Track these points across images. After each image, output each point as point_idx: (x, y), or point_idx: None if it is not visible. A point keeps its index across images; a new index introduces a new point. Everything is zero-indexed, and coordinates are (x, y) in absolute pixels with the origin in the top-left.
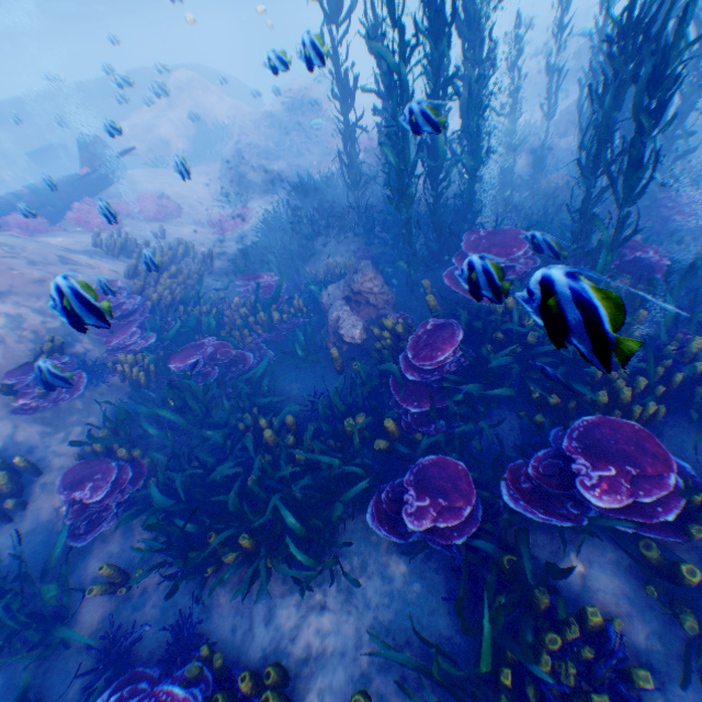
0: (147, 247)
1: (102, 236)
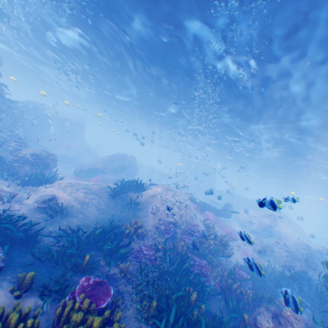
0: (215, 232)
1: (207, 221)
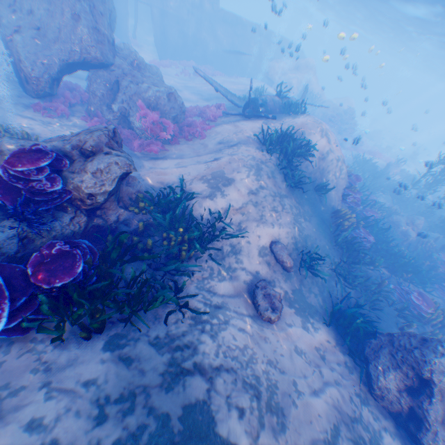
0: None
1: None
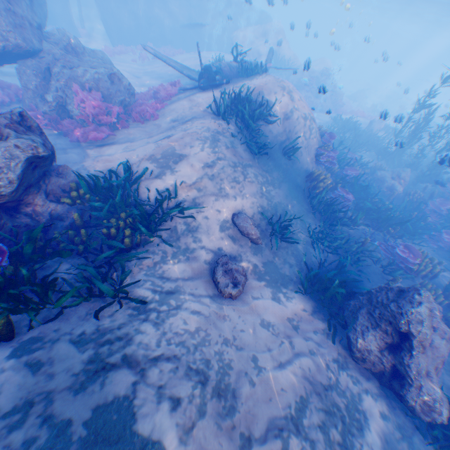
0: None
1: None
